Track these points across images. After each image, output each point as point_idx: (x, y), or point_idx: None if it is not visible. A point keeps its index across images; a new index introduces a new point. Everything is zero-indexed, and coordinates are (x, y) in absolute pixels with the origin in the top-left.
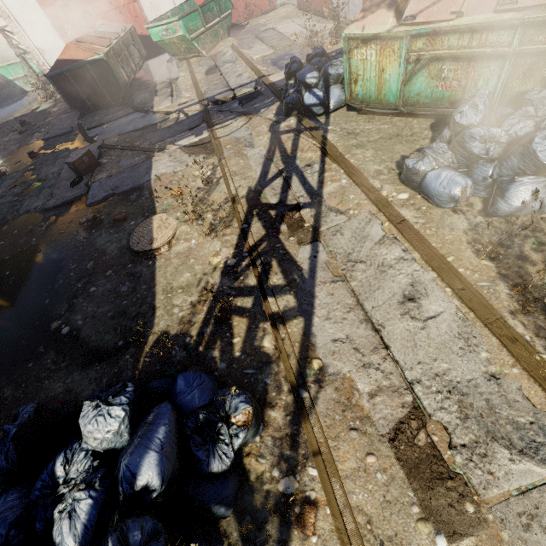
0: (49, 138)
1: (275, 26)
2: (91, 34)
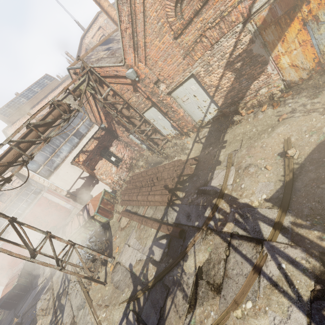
0: None
1: None
2: (11, 277)
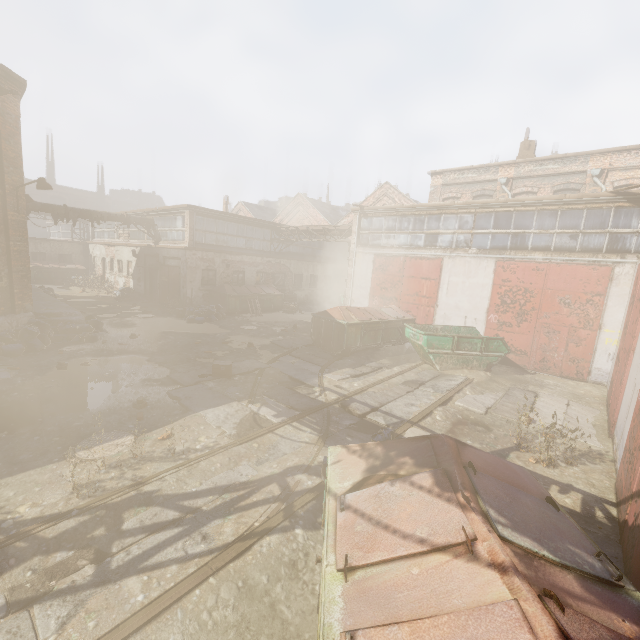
0: (274, 343)
1: (540, 394)
2: (368, 309)
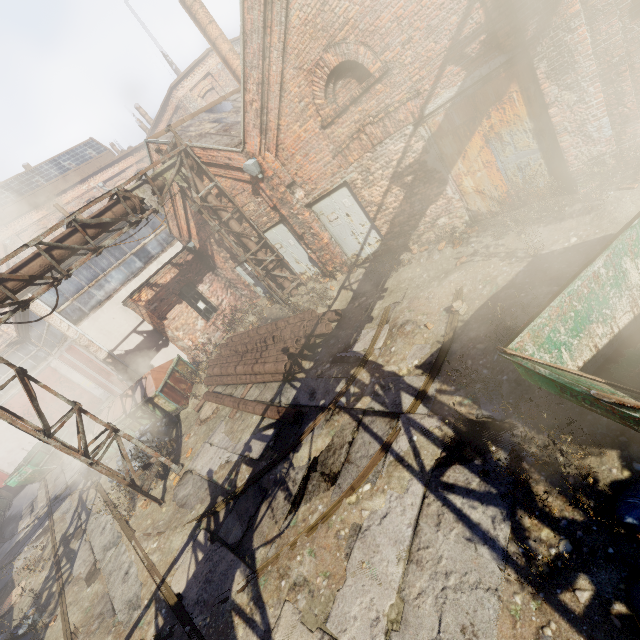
0: None
1: None
2: None
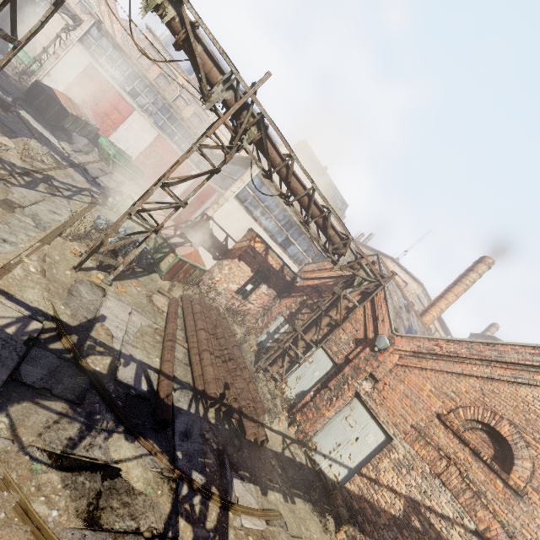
0: None
1: None
2: (79, 106)
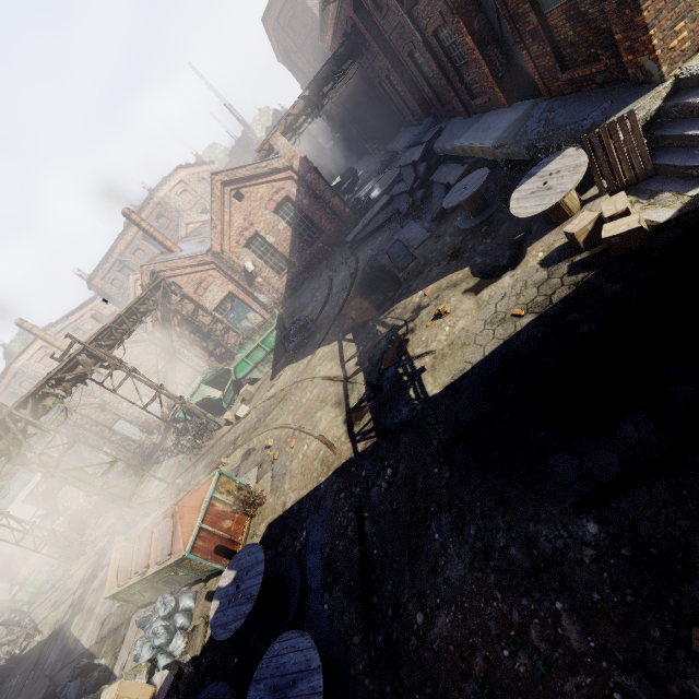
0: None
1: None
2: None
